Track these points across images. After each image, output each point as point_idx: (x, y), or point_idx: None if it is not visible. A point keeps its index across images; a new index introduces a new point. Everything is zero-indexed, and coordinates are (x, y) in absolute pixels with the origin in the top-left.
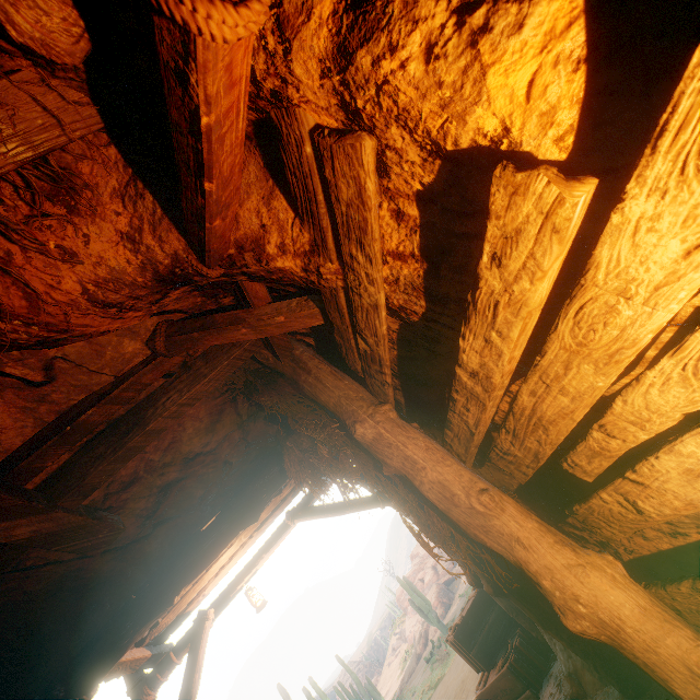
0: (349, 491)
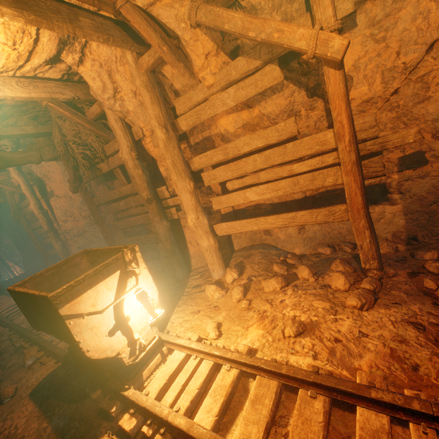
0: None
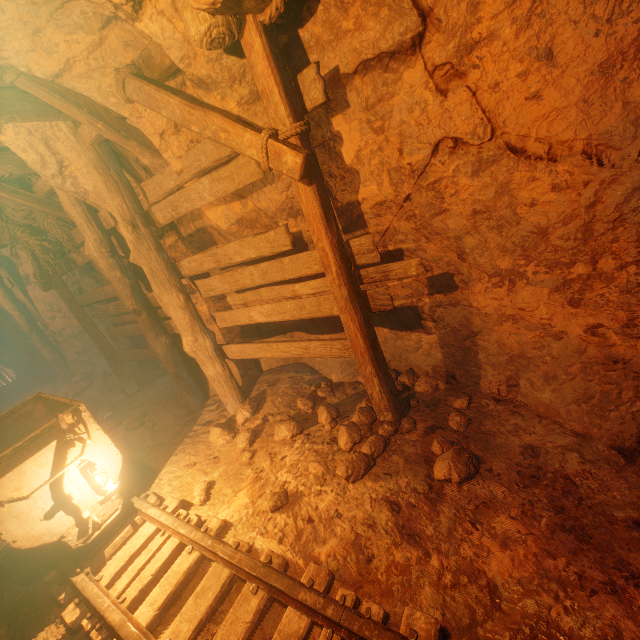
0: None
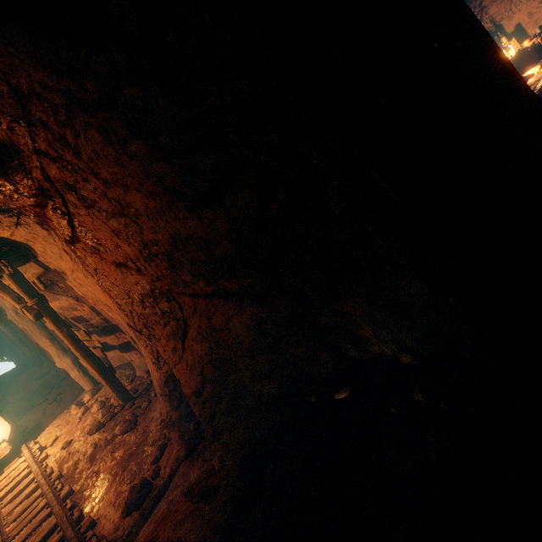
0: (9, 360)
